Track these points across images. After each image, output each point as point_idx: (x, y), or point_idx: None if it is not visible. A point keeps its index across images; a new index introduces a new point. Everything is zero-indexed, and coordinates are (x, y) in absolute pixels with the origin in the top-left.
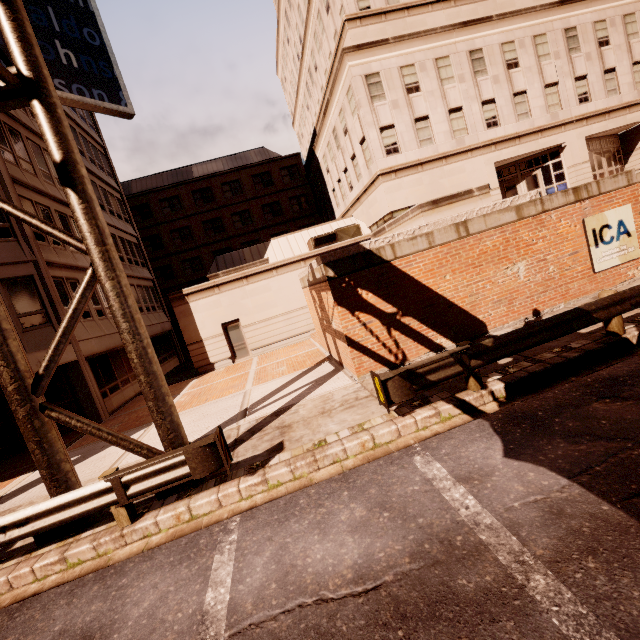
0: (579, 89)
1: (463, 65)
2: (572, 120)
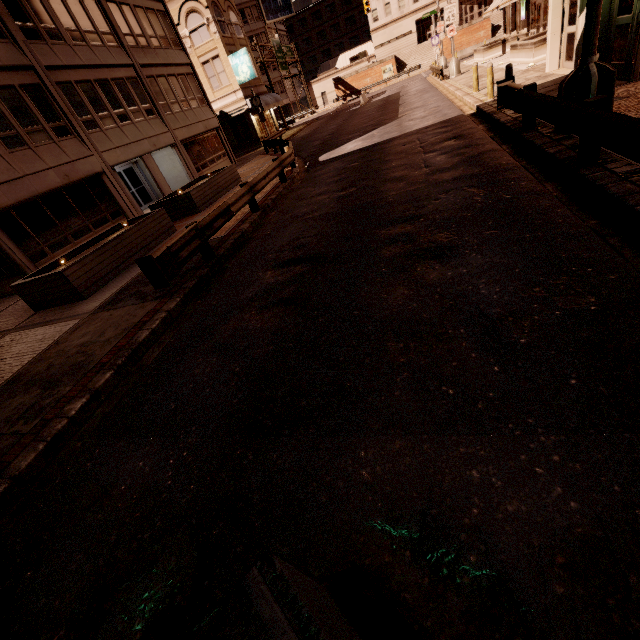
0: None
1: None
2: None
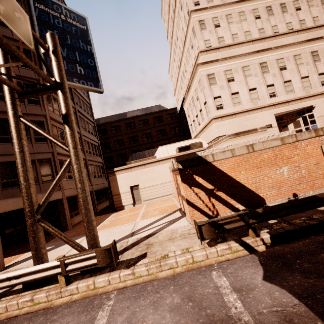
0: (321, 79)
1: (256, 69)
2: (318, 94)
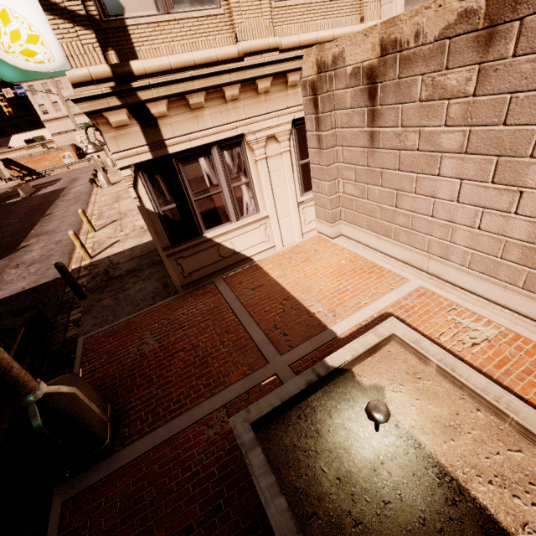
0: None
1: (68, 84)
2: None
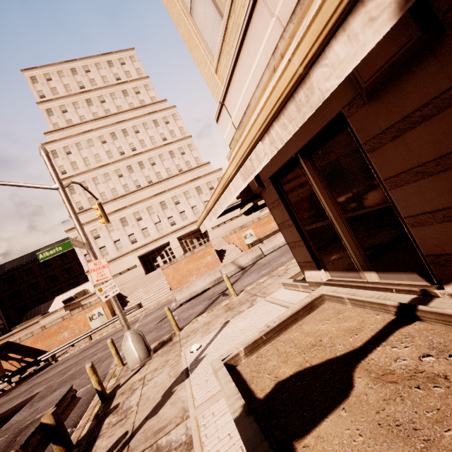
0: (171, 221)
1: (118, 224)
2: (169, 233)
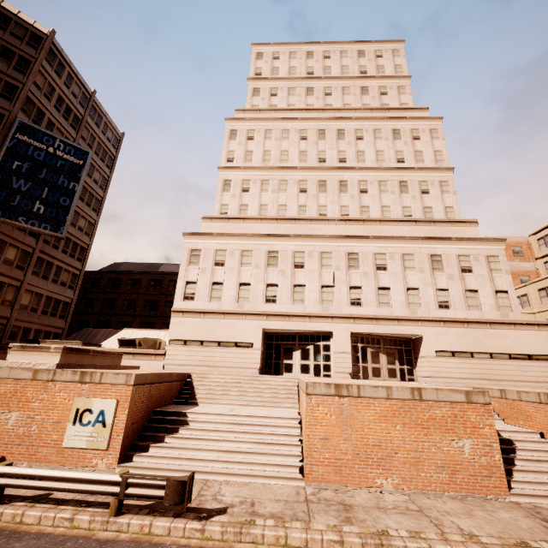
0: (354, 295)
1: (261, 258)
2: (340, 316)
